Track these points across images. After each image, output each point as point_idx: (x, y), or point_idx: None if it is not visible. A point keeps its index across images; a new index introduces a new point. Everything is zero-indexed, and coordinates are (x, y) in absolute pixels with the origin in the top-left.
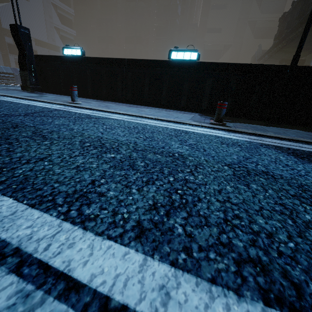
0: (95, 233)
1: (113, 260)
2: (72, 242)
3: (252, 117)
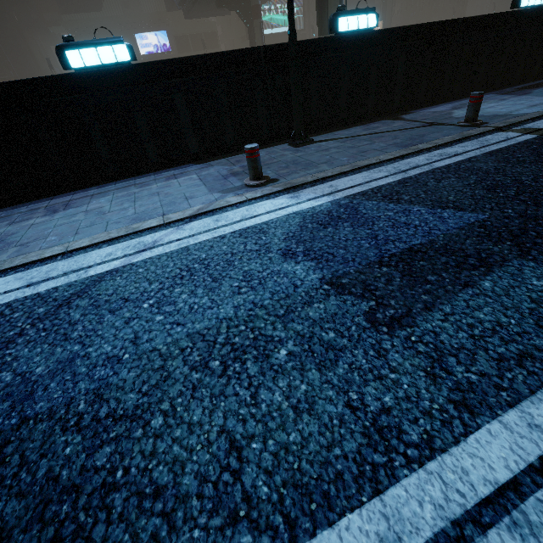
0: (454, 444)
1: (494, 445)
2: (460, 469)
3: (270, 140)
